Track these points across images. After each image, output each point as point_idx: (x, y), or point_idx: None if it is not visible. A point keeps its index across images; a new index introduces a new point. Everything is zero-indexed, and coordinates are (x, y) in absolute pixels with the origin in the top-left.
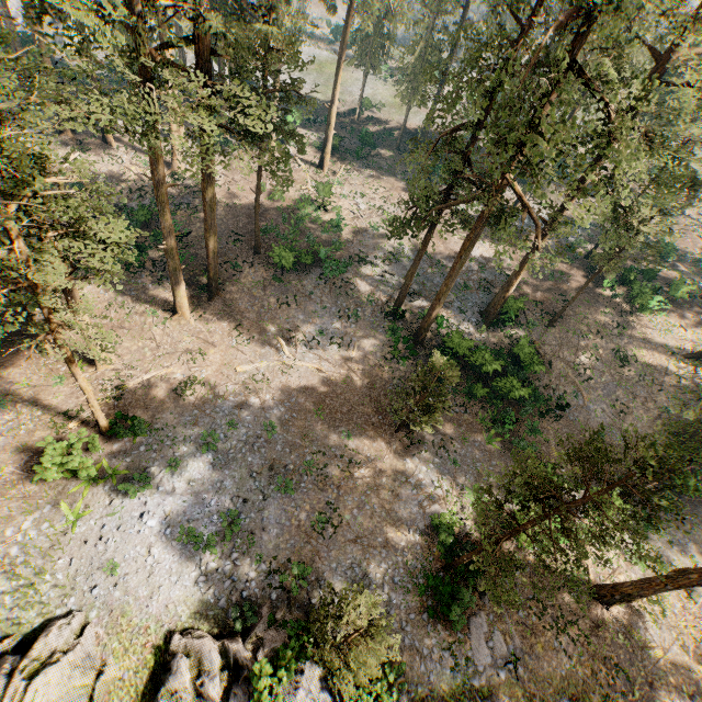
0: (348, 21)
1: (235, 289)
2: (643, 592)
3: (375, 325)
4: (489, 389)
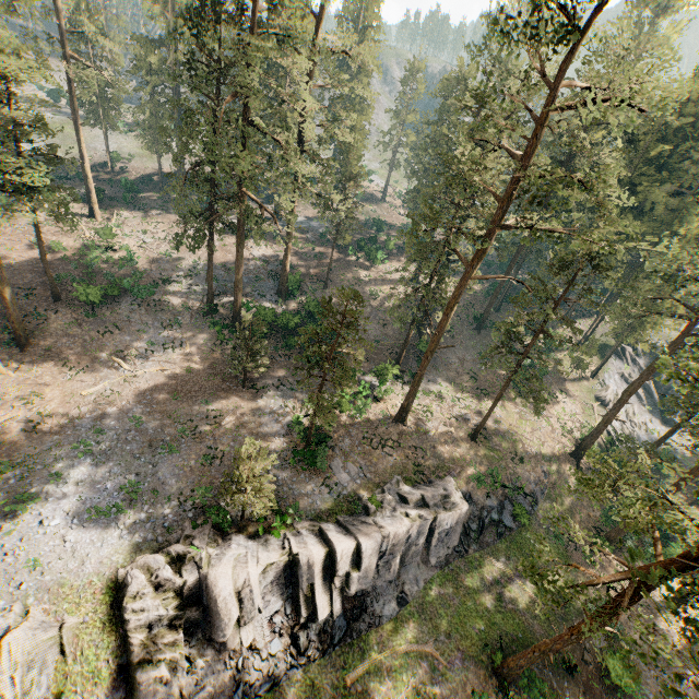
0: (73, 92)
1: (48, 335)
2: (410, 400)
3: (198, 325)
4: None
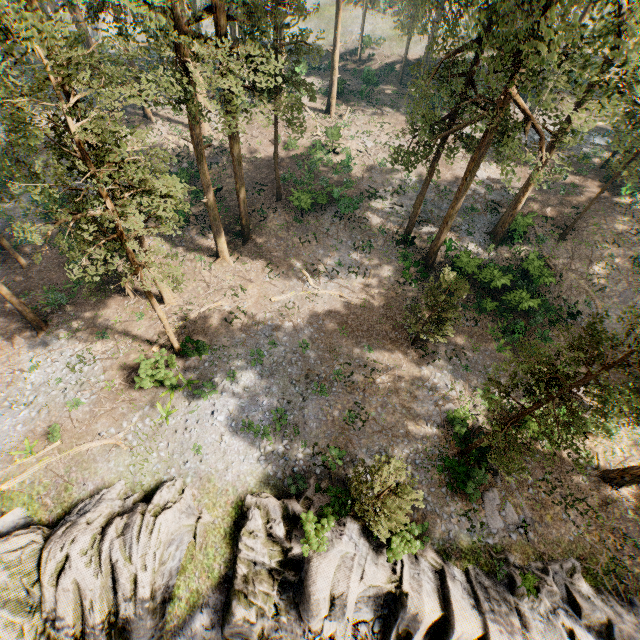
0: None
1: (263, 232)
2: None
3: (387, 253)
4: (498, 303)
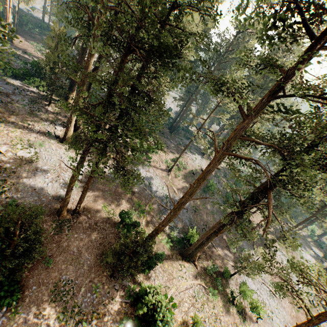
0: None
1: None
2: None
3: None
4: None
